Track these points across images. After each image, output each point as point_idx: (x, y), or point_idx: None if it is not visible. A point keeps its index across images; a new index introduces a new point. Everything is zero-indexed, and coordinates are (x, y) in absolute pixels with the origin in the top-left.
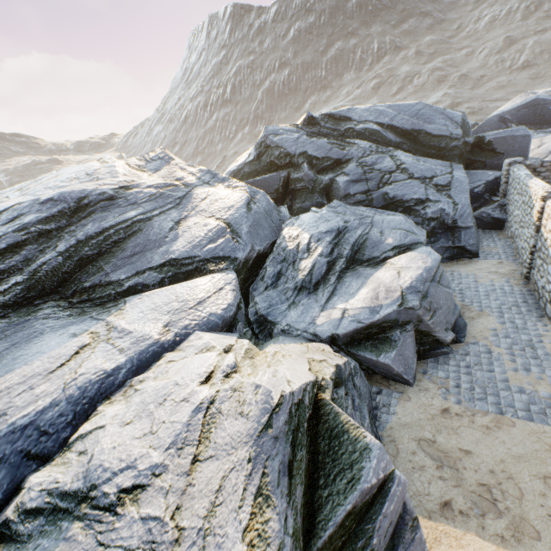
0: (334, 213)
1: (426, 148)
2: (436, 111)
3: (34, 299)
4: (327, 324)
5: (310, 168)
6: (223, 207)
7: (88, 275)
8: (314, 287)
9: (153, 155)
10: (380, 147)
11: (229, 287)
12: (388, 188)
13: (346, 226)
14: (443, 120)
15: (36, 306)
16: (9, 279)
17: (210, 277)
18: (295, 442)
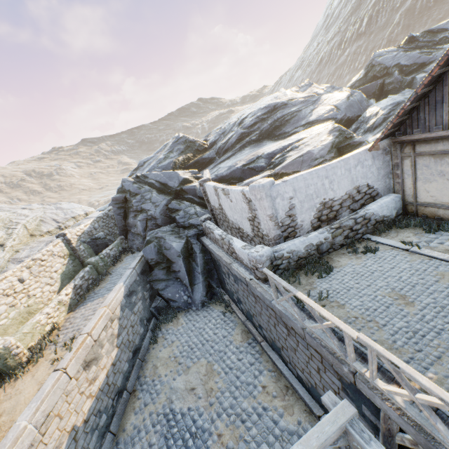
0: (401, 96)
1: None
2: None
3: (260, 140)
4: (373, 139)
5: (399, 73)
6: (334, 101)
7: (277, 132)
8: (373, 130)
9: (303, 84)
10: None
11: (330, 125)
12: None
13: (404, 101)
14: None
15: (261, 141)
16: (254, 133)
17: (323, 124)
18: (339, 136)
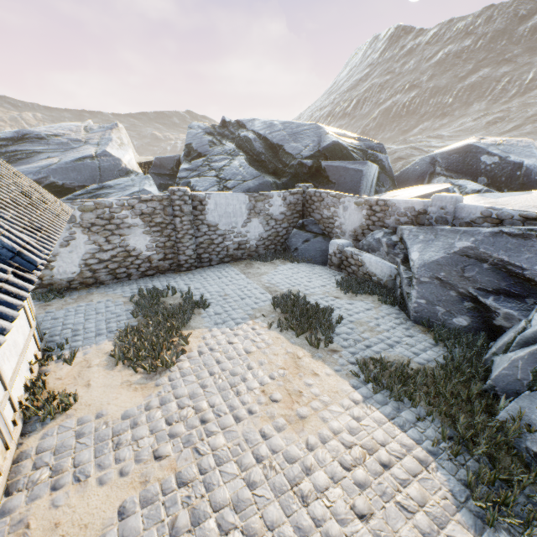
0: (129, 180)
1: (279, 162)
2: (318, 133)
3: None
4: None
5: (184, 155)
6: (73, 156)
7: None
8: None
9: (108, 125)
10: (235, 151)
11: None
12: (195, 179)
13: (113, 187)
14: (312, 142)
15: None
16: None
17: None
18: None
